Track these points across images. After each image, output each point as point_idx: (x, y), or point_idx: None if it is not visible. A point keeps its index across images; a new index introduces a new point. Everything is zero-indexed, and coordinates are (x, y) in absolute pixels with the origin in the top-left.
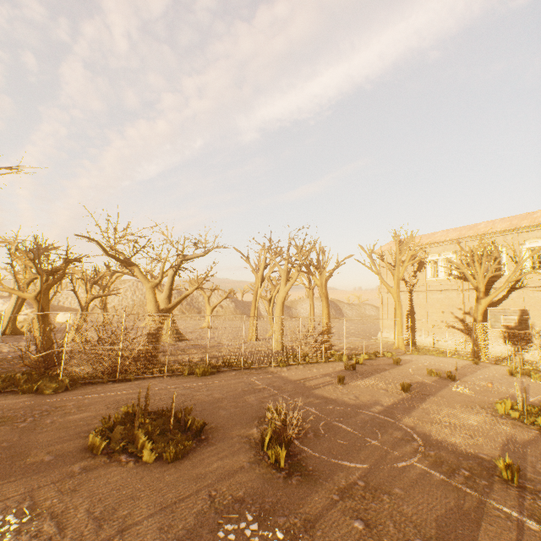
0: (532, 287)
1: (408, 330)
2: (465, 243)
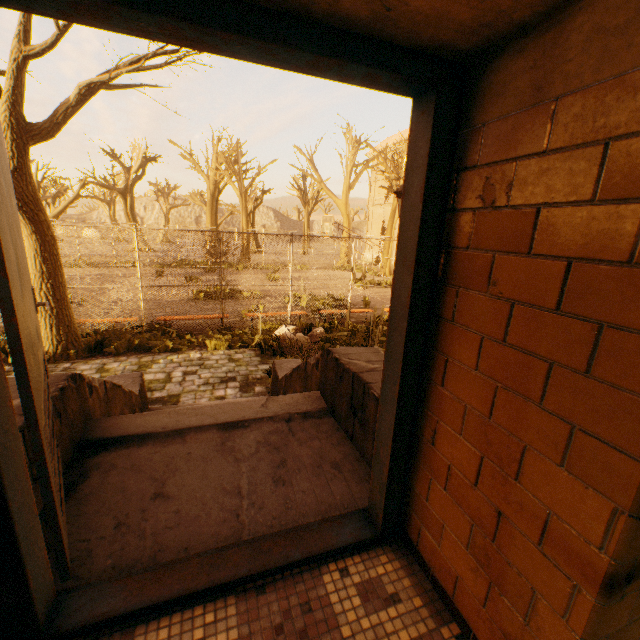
0: None
1: (382, 250)
2: None
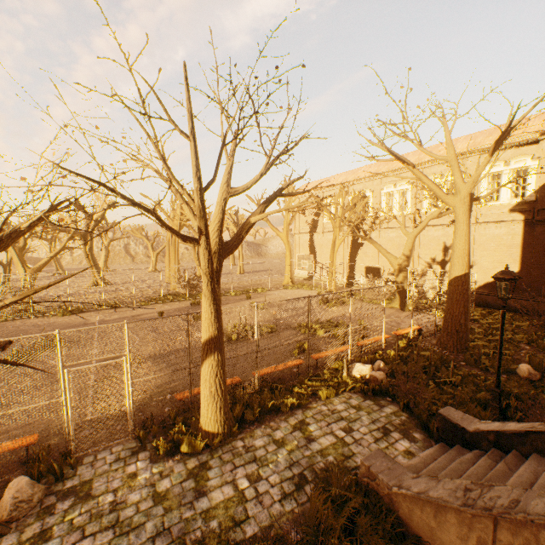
0: (383, 229)
1: None
2: (348, 188)
